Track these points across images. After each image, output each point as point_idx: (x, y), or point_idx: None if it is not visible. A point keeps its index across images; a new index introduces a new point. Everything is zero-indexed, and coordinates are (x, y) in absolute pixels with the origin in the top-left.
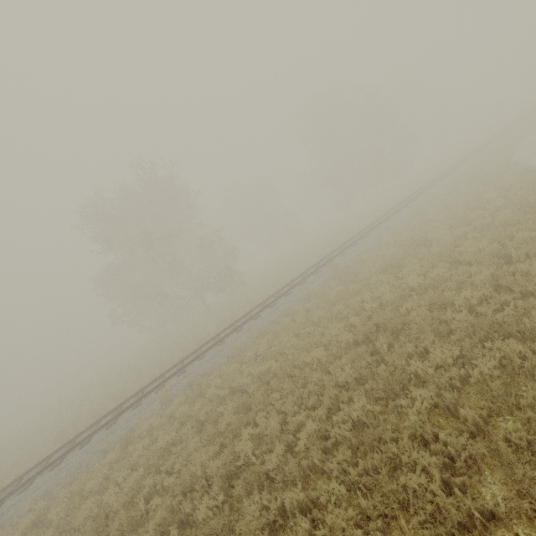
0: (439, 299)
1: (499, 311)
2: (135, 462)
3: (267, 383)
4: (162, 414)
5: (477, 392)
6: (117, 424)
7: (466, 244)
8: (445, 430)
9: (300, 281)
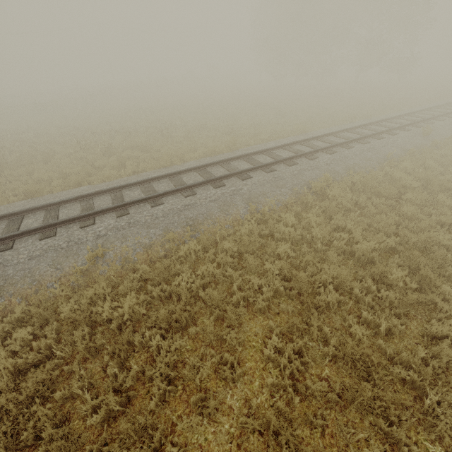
0: None
1: None
2: None
3: None
4: None
5: None
6: None
7: None
8: None
9: None
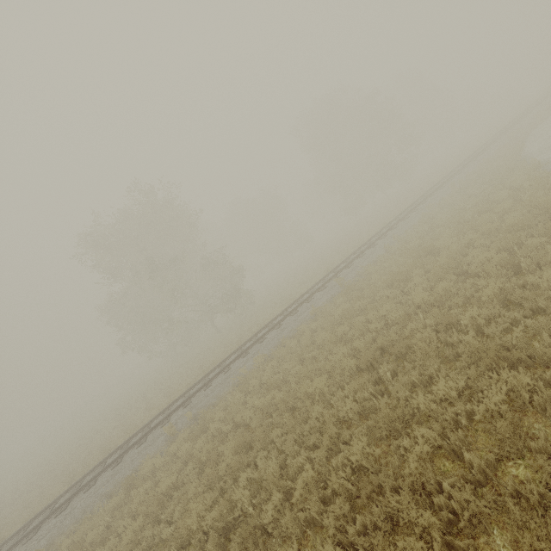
0: (444, 318)
1: (509, 330)
2: (135, 510)
3: (271, 415)
4: (167, 451)
5: (486, 429)
6: (122, 463)
7: (473, 254)
8: (450, 477)
9: (306, 299)
